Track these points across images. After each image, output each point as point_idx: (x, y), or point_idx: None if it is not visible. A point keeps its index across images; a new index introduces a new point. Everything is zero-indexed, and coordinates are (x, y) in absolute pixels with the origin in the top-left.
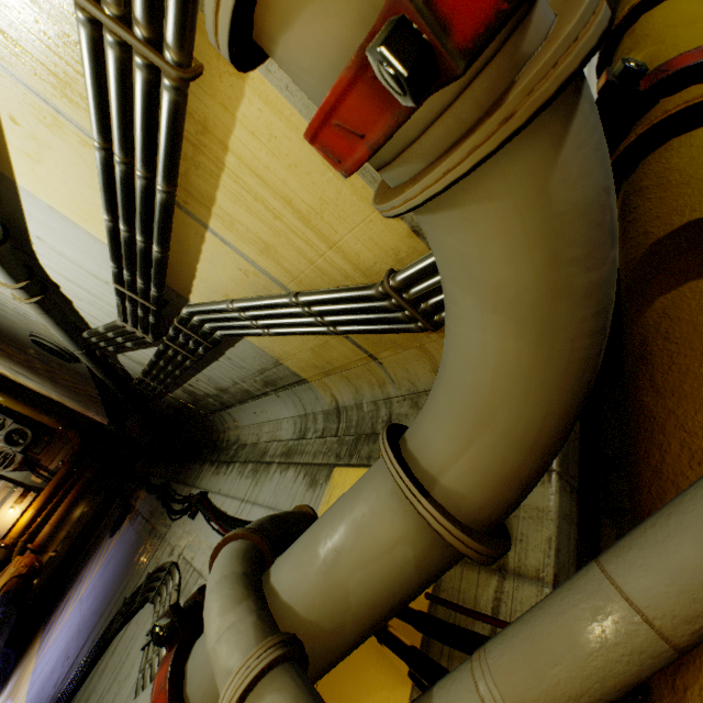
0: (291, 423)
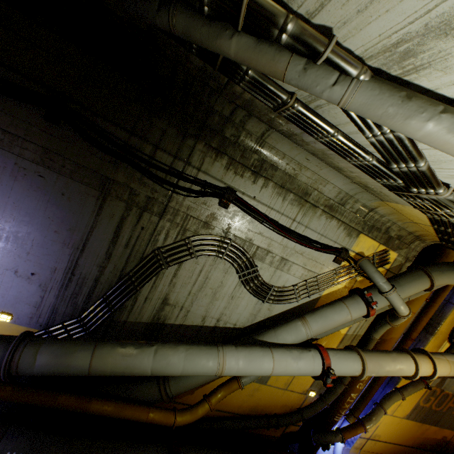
0: (336, 191)
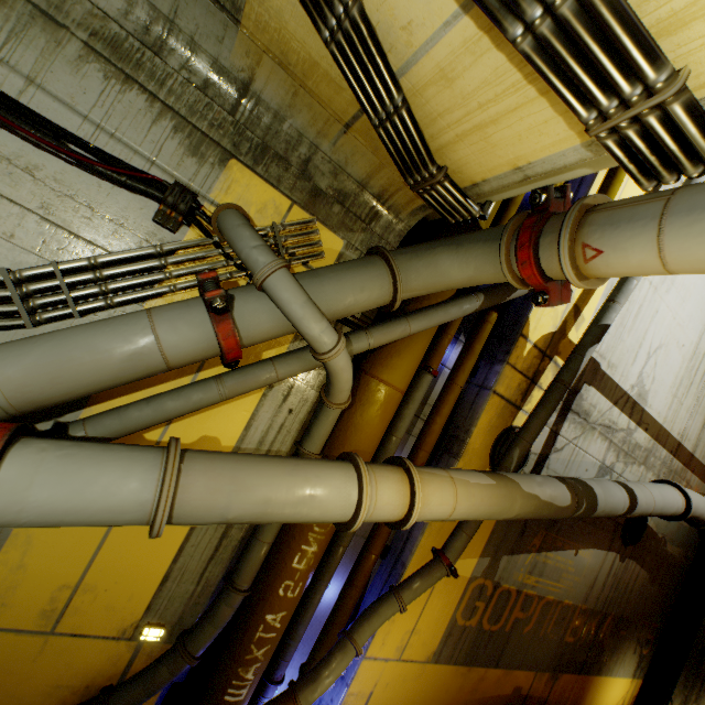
0: None
